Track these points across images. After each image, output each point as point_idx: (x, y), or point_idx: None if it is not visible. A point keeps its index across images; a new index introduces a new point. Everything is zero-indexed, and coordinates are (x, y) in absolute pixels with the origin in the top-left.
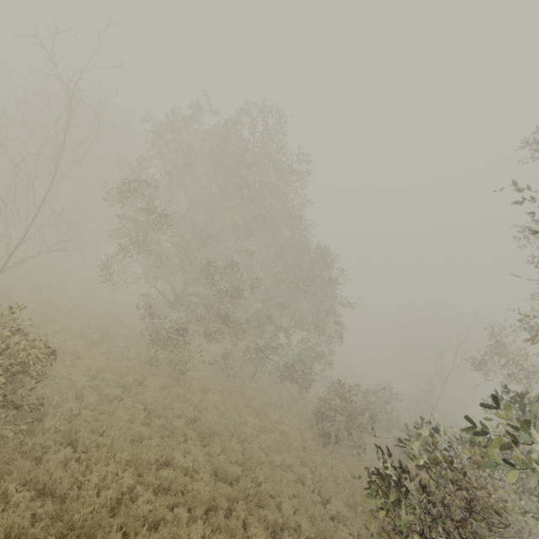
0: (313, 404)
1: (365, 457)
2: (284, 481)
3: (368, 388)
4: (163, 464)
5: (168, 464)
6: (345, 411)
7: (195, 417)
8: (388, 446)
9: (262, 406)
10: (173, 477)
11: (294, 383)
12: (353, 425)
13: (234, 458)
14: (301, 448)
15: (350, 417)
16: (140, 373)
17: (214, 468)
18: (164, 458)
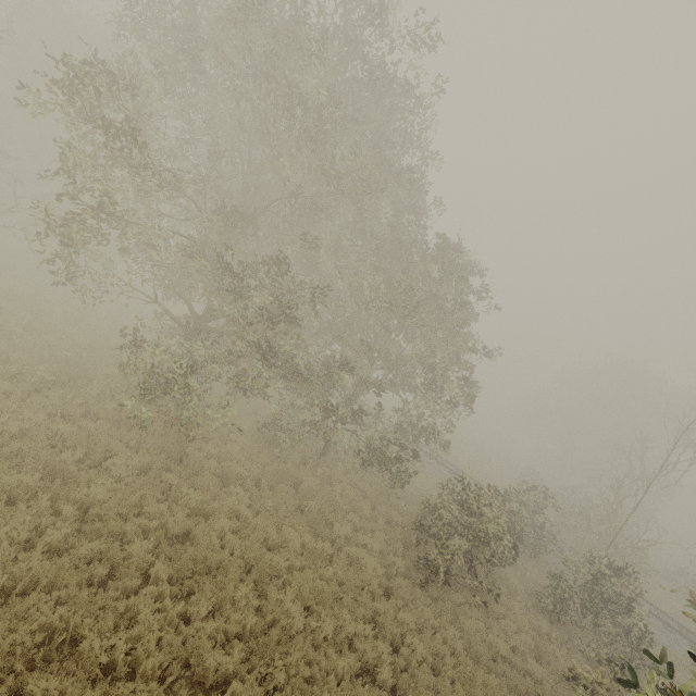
0: (415, 506)
1: (495, 607)
2: (331, 678)
3: (507, 484)
4: (69, 643)
5: (79, 645)
6: (467, 531)
7: (190, 529)
8: (534, 582)
9: (325, 508)
10: (54, 694)
11: (384, 474)
12: (479, 557)
13: (236, 626)
14: (381, 592)
15: (475, 540)
16: (100, 445)
17: (182, 653)
18: (68, 634)
